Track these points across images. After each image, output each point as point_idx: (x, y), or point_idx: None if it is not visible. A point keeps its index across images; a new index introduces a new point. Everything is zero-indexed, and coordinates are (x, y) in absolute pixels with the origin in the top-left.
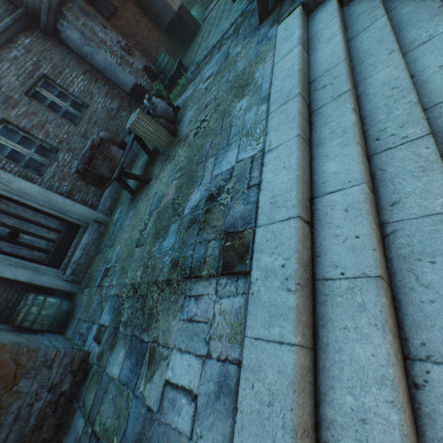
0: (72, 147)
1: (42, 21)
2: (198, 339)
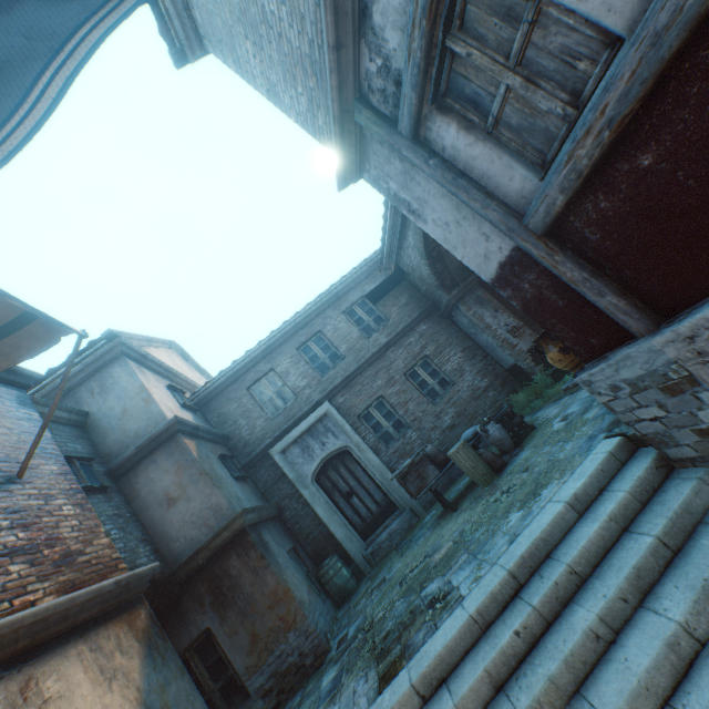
0: (422, 425)
1: (440, 312)
2: (345, 708)
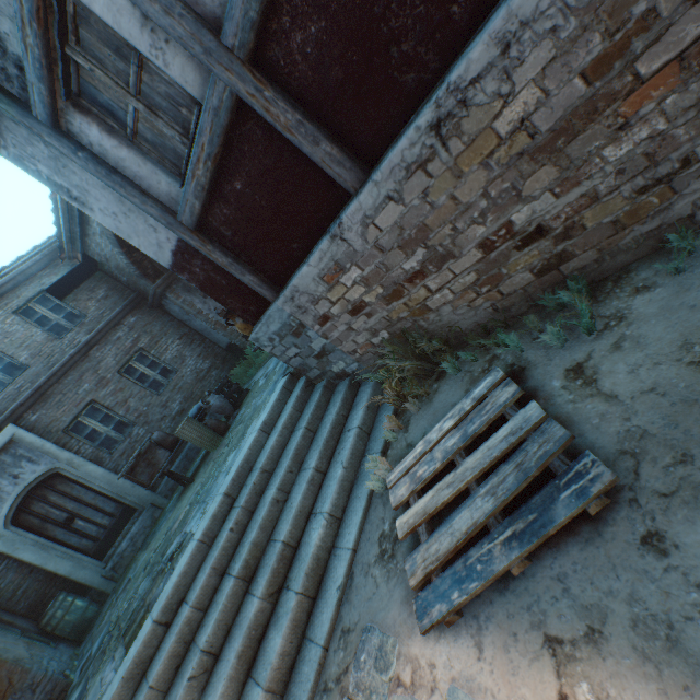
0: (149, 419)
1: (149, 302)
2: (93, 699)
